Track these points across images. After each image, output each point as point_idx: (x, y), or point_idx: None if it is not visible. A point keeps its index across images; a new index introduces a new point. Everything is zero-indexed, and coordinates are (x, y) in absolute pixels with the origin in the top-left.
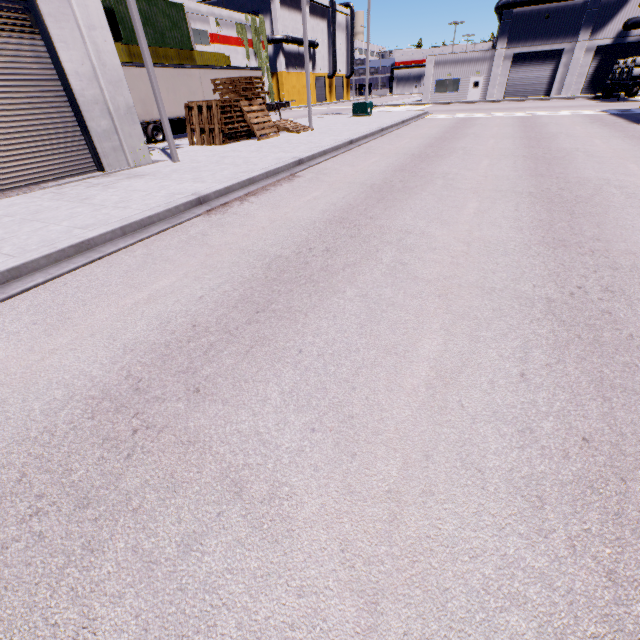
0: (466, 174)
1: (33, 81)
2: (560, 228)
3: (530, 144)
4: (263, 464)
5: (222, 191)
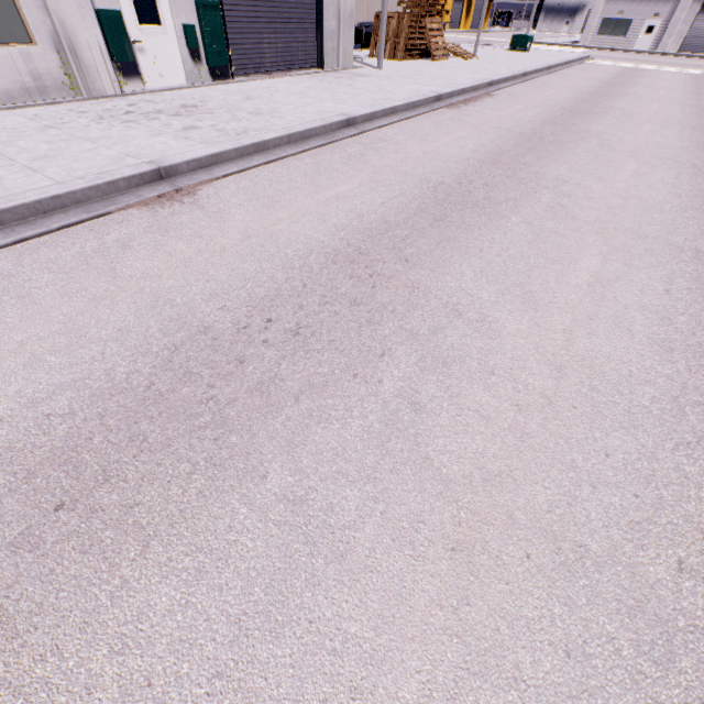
0: (640, 111)
1: None
2: None
3: (699, 98)
4: (570, 180)
5: (449, 94)
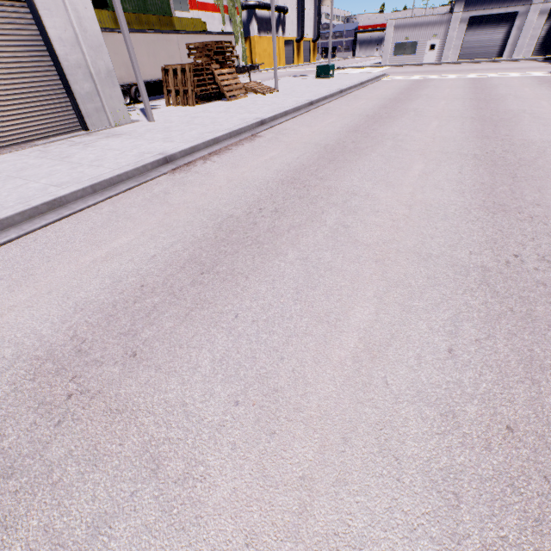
0: (415, 135)
1: (21, 47)
2: (501, 192)
3: (479, 105)
4: (183, 439)
5: (188, 150)
